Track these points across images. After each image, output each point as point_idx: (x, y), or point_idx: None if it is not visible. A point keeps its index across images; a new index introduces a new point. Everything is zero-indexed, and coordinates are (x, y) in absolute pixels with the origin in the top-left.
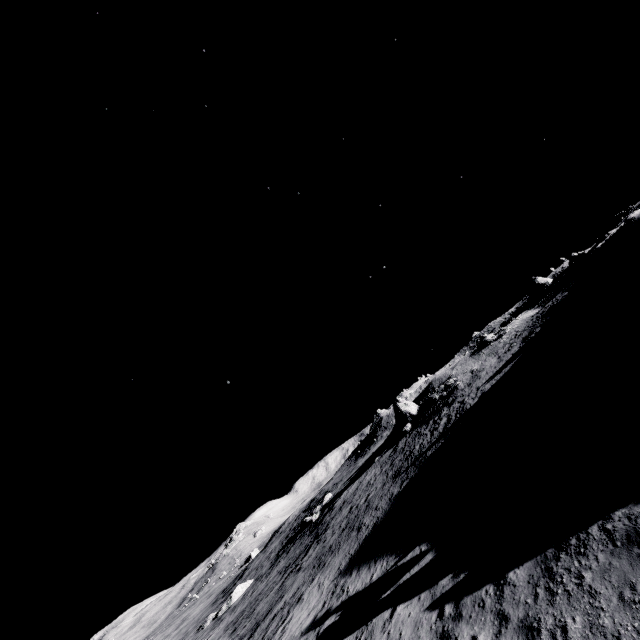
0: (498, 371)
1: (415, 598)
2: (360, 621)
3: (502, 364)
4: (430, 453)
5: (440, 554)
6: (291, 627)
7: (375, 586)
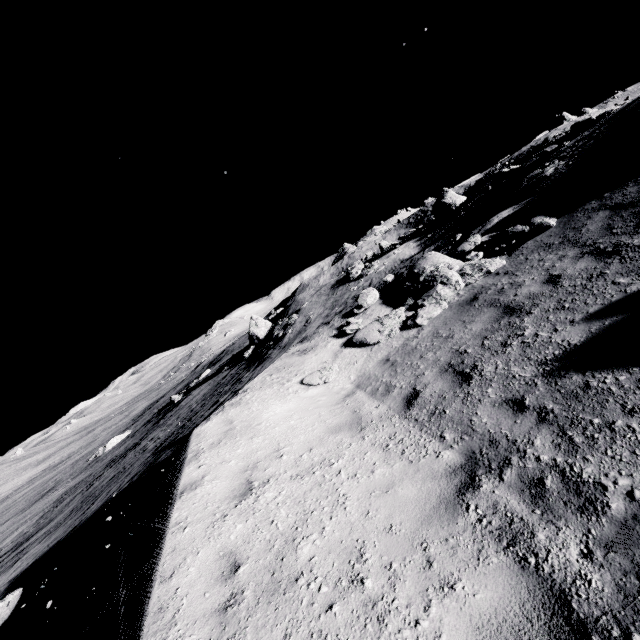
0: None
1: None
2: None
3: None
4: (159, 460)
5: None
6: None
7: None
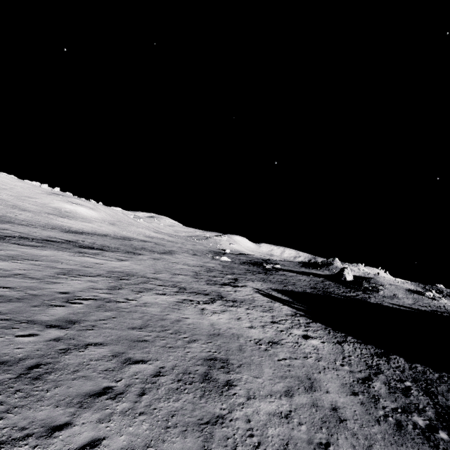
0: (400, 305)
1: (291, 308)
2: (273, 299)
3: (407, 306)
4: (333, 295)
5: (306, 310)
6: (249, 284)
7: (281, 299)
